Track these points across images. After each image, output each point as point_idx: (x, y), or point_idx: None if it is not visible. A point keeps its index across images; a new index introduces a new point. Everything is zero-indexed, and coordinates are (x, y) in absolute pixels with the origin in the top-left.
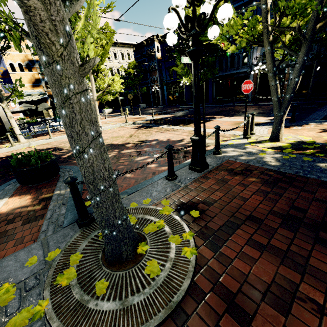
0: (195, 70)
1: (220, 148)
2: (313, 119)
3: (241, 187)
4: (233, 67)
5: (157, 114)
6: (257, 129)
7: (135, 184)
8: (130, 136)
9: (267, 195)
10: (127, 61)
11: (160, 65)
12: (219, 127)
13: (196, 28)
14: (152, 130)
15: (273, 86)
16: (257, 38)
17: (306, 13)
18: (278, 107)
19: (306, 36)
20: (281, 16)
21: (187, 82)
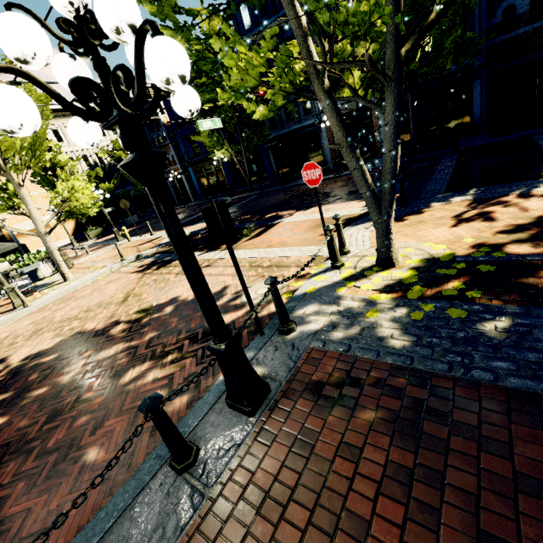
0: (159, 204)
1: (292, 310)
2: (434, 192)
3: (346, 460)
4: (292, 120)
5: (184, 225)
6: (353, 233)
7: (101, 497)
8: (125, 297)
9: (410, 487)
10: (112, 136)
11: (172, 134)
12: (275, 281)
13: (121, 105)
14: (170, 270)
15: (355, 170)
16: (300, 86)
17: (375, 31)
18: (375, 206)
19: (387, 72)
20: (330, 41)
21: (223, 156)
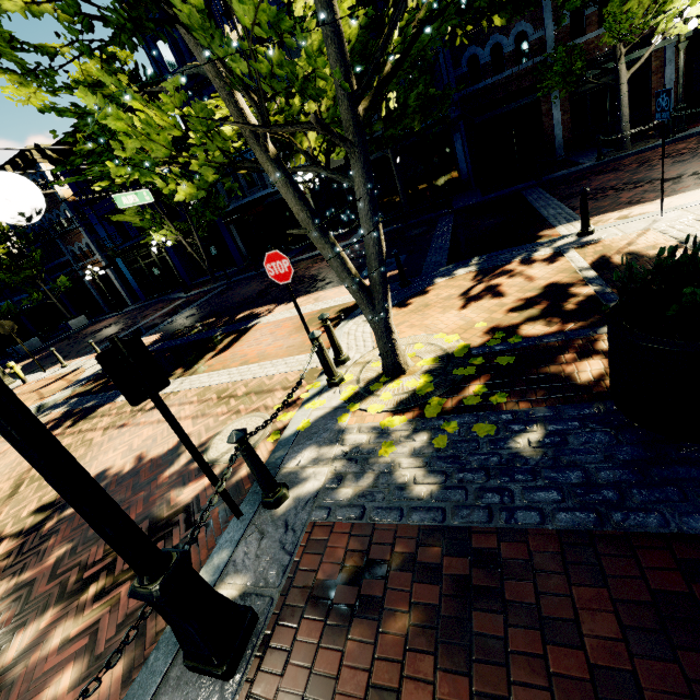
0: None
1: (281, 464)
2: (436, 265)
3: None
4: (254, 186)
5: None
6: (350, 330)
7: None
8: (14, 487)
9: None
10: None
11: (81, 213)
12: (243, 435)
13: None
14: (94, 423)
15: (332, 259)
16: (236, 154)
17: (313, 88)
18: (366, 302)
19: (347, 136)
20: (259, 98)
21: (166, 239)
